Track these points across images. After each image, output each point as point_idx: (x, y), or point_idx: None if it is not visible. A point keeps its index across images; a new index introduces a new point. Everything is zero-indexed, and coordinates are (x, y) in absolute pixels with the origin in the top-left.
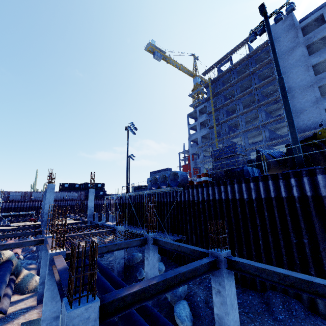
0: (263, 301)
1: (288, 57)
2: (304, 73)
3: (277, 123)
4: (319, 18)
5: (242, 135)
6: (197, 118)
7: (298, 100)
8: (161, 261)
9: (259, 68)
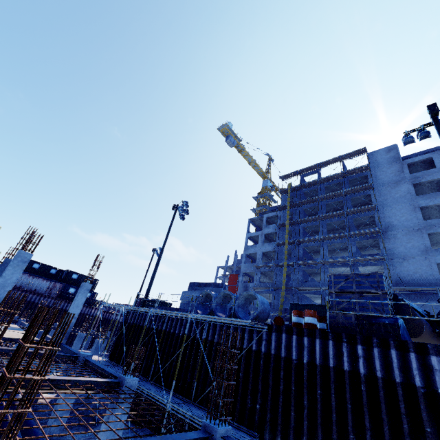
0: None
1: (390, 190)
2: (411, 212)
3: (372, 264)
4: (427, 161)
5: (322, 267)
6: (260, 227)
7: (401, 242)
8: None
9: (354, 191)
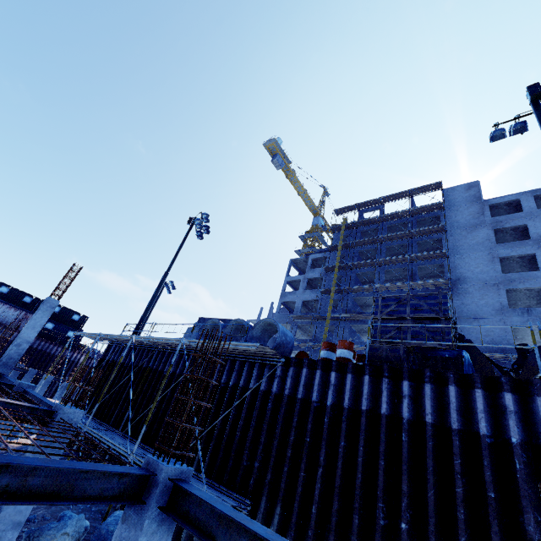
0: None
1: (466, 235)
2: (488, 263)
3: None
4: (513, 203)
5: None
6: (303, 272)
7: (473, 299)
8: None
9: (422, 233)
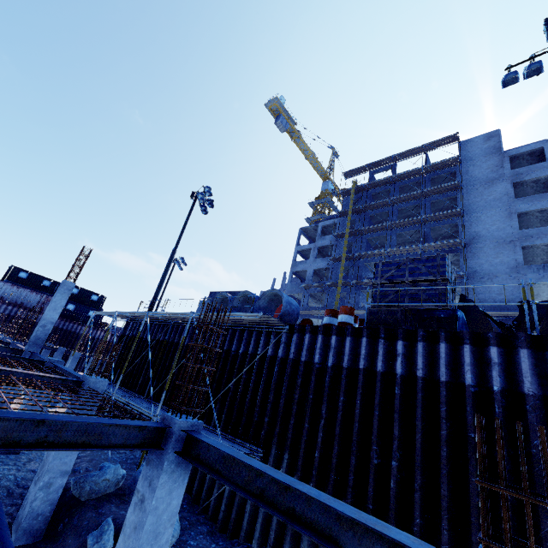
0: None
1: (483, 191)
2: (504, 220)
3: None
4: (536, 153)
5: None
6: (314, 240)
7: (487, 258)
8: None
9: (436, 192)
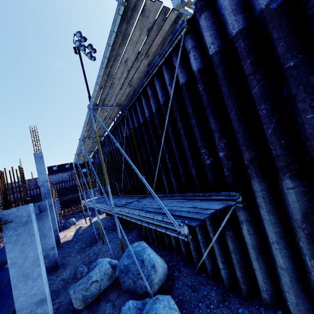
0: None
1: None
2: None
3: None
4: None
5: None
6: None
7: None
8: (169, 271)
9: None
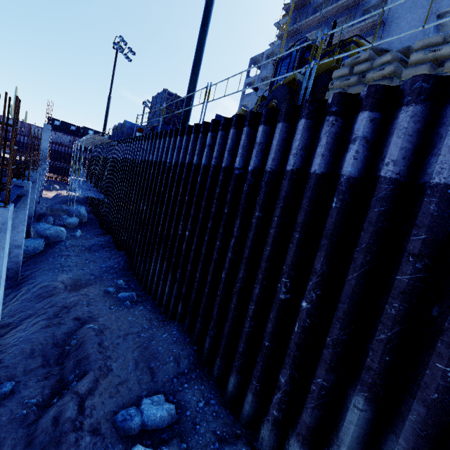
0: (110, 257)
1: None
2: (421, 24)
3: None
4: None
5: None
6: None
7: None
8: (88, 220)
9: None
